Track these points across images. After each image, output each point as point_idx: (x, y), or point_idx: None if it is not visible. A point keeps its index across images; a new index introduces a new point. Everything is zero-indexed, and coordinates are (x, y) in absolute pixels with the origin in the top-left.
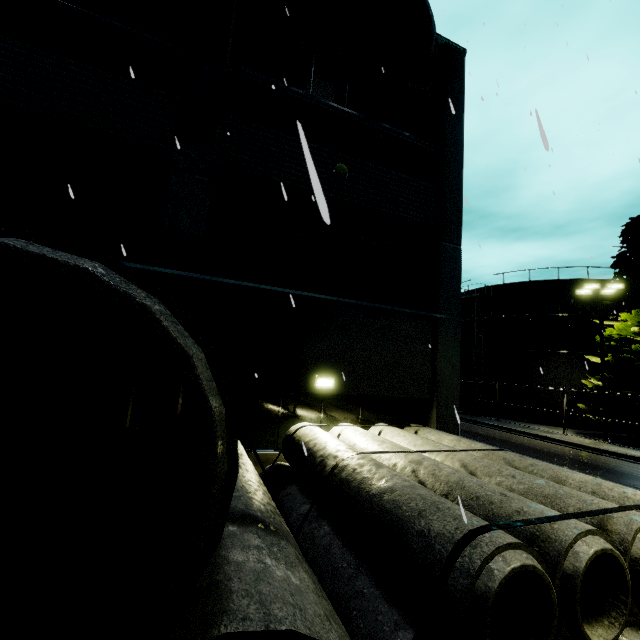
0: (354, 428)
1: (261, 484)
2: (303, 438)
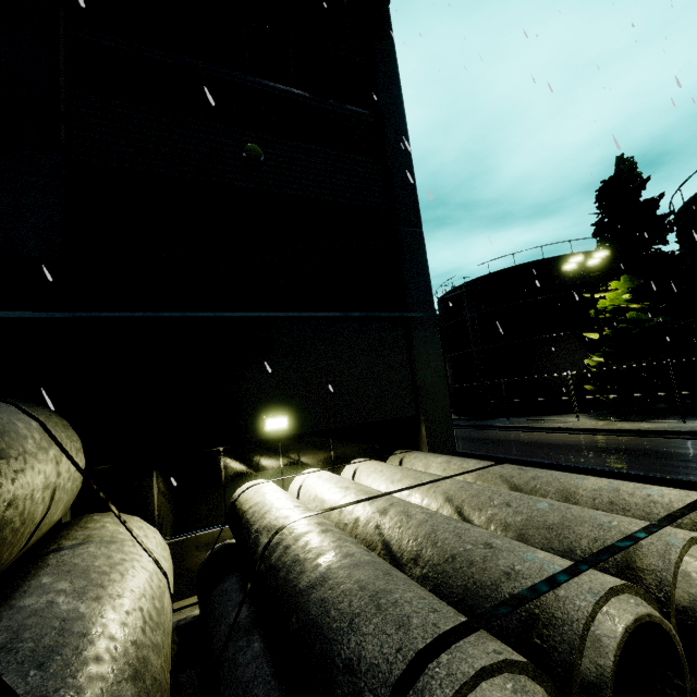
0: (318, 474)
1: (124, 615)
2: (244, 505)
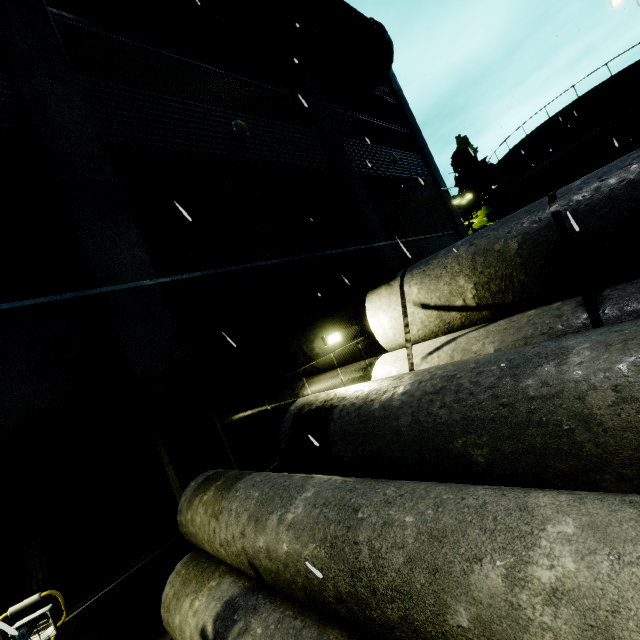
0: None
1: None
2: None
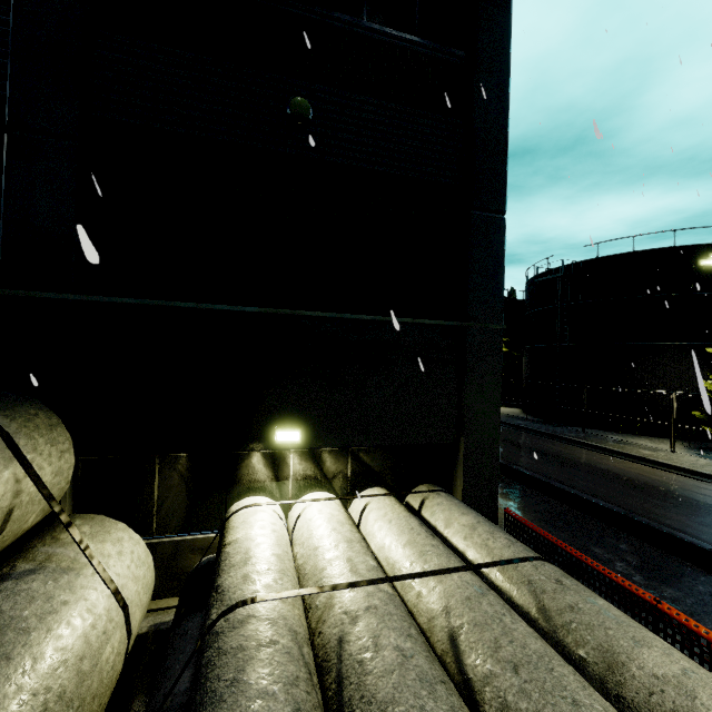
0: (320, 507)
1: (13, 709)
2: (227, 535)
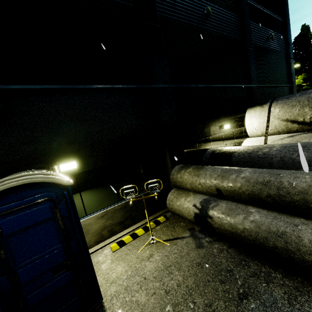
0: None
1: None
2: None
